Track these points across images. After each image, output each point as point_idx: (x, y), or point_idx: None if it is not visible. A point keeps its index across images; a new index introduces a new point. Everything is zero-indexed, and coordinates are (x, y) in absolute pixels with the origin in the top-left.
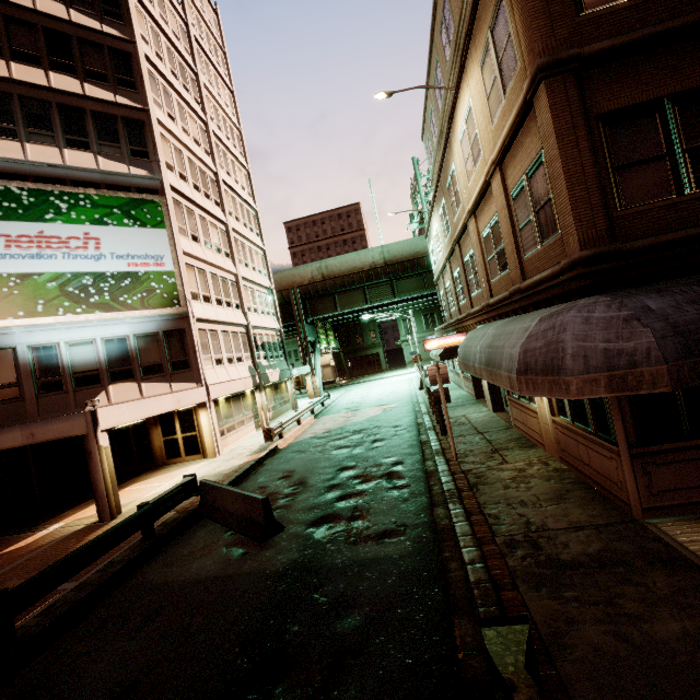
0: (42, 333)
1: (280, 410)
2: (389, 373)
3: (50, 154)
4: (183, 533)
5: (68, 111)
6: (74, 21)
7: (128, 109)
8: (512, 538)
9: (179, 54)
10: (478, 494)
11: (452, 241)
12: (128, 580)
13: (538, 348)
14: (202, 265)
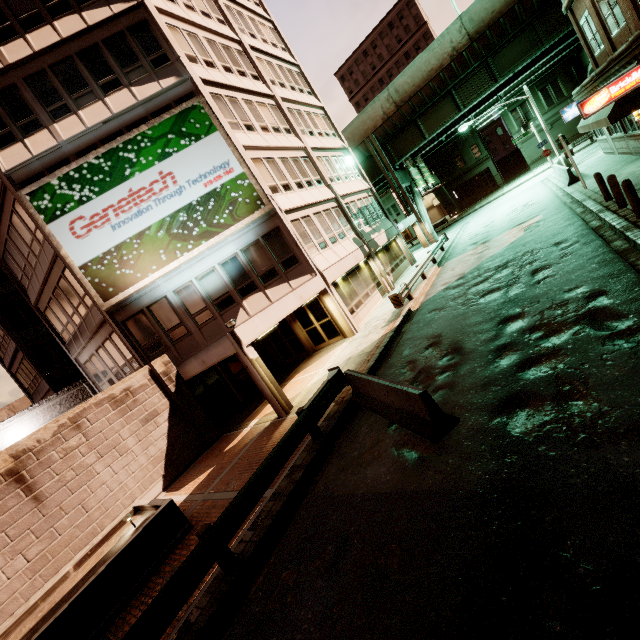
0: (176, 277)
1: (399, 270)
2: (509, 186)
3: (99, 111)
4: (347, 426)
5: (87, 55)
6: None
7: (127, 16)
8: None
9: None
10: None
11: None
12: (312, 485)
13: None
14: (268, 153)
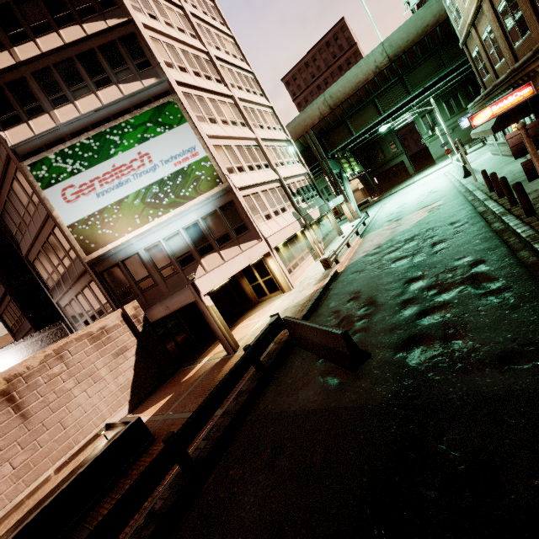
0: (147, 237)
1: (329, 240)
2: (419, 175)
3: (92, 102)
4: (283, 361)
5: (84, 57)
6: None
7: (119, 29)
8: None
9: None
10: None
11: None
12: (255, 406)
13: None
14: (227, 141)
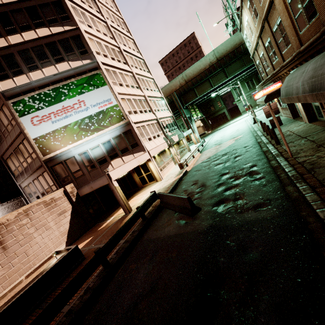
0: (80, 147)
1: (183, 153)
2: (233, 120)
3: (52, 70)
4: (157, 215)
5: (49, 45)
6: None
7: (71, 32)
8: None
9: None
10: (316, 175)
11: (261, 21)
12: (142, 237)
13: None
14: (128, 96)
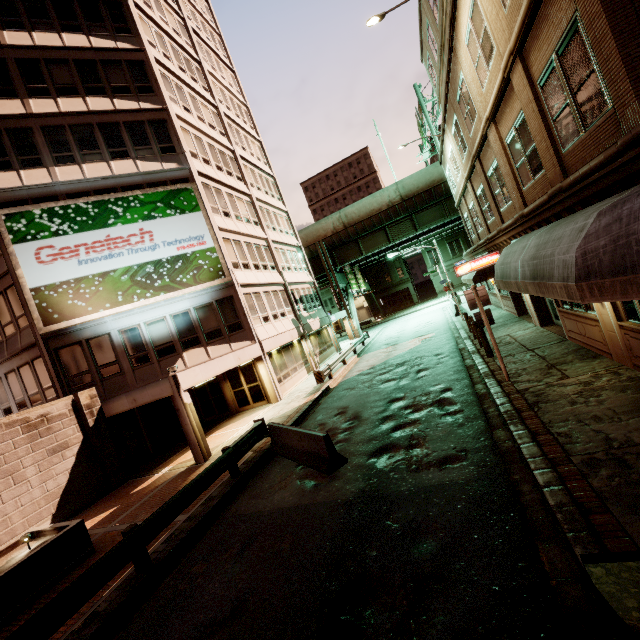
0: (125, 318)
1: (326, 354)
2: (422, 305)
3: (101, 169)
4: (262, 469)
5: (106, 127)
6: (95, 46)
7: (151, 112)
8: (591, 457)
9: (182, 49)
10: (541, 413)
11: (470, 158)
12: (225, 511)
13: (601, 247)
14: (237, 236)
